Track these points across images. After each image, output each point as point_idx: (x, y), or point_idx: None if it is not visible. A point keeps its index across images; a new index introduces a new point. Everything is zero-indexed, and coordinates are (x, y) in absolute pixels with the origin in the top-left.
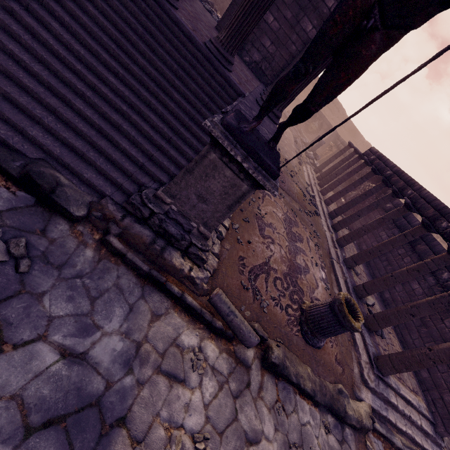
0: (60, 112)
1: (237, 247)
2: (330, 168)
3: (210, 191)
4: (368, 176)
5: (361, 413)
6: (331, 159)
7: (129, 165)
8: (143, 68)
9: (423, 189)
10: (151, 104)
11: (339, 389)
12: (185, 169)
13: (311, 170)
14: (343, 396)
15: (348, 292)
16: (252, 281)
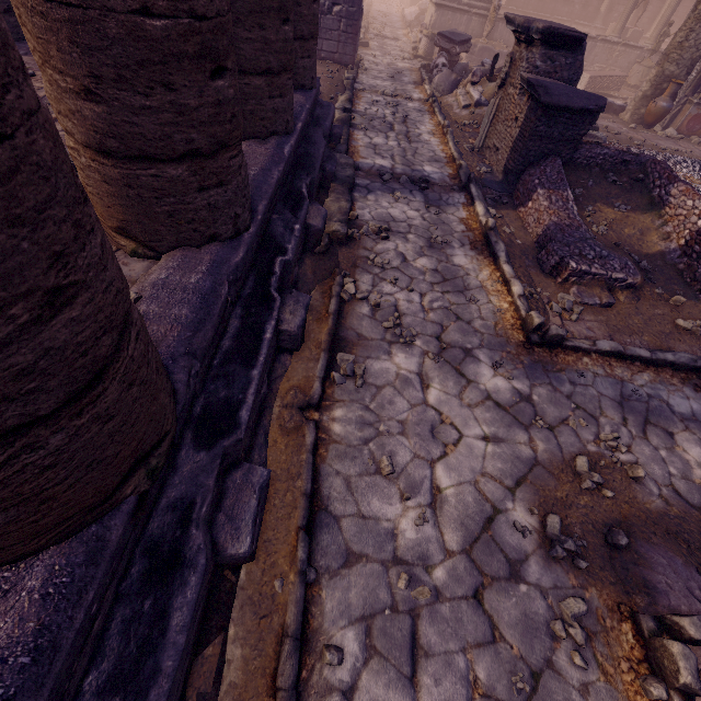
0: None
1: None
2: None
3: None
4: None
5: None
6: None
7: None
8: None
9: None
10: None
11: None
12: None
13: None
14: None
15: None
16: None
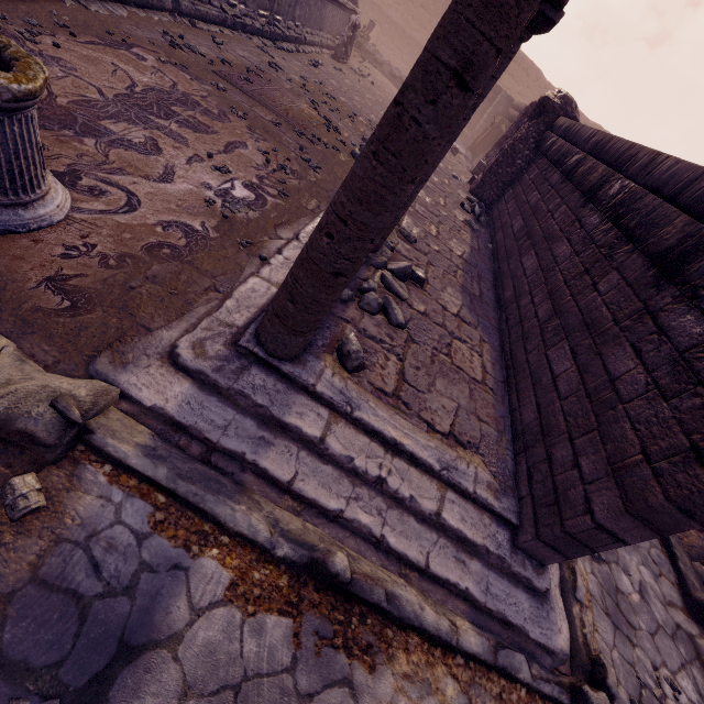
0: None
1: None
2: None
3: None
4: None
5: (13, 386)
6: None
7: None
8: None
9: None
10: None
11: None
12: None
13: None
14: None
15: None
16: None
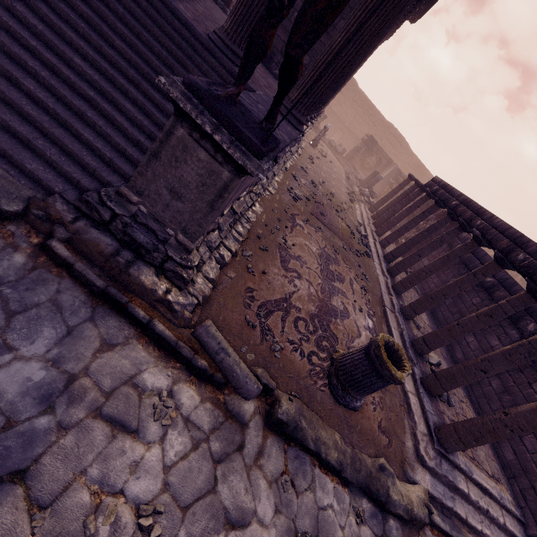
0: (1, 90)
1: (245, 277)
2: (387, 205)
3: (184, 183)
4: (430, 209)
5: (412, 499)
6: (389, 195)
7: (92, 160)
8: (122, 52)
9: (495, 217)
10: (129, 93)
11: (380, 464)
12: (149, 152)
13: (365, 209)
14: (386, 474)
15: (404, 347)
16: (262, 318)
